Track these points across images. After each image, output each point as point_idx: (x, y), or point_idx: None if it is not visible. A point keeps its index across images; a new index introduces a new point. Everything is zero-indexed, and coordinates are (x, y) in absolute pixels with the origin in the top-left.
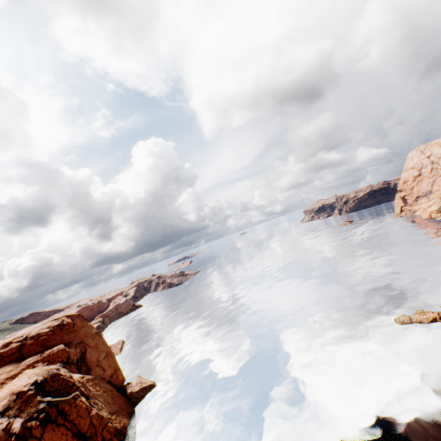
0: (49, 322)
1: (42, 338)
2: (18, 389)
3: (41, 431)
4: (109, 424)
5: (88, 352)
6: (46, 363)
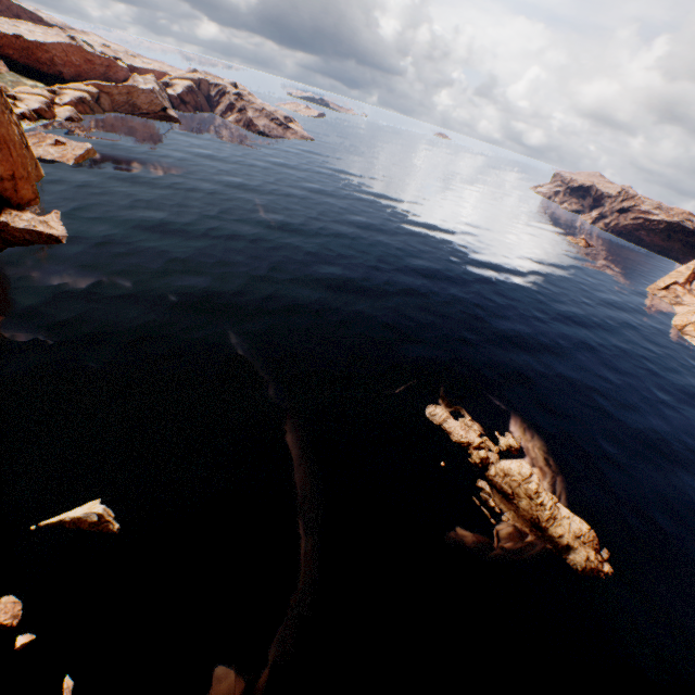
0: None
1: None
2: None
3: None
4: None
5: None
6: None
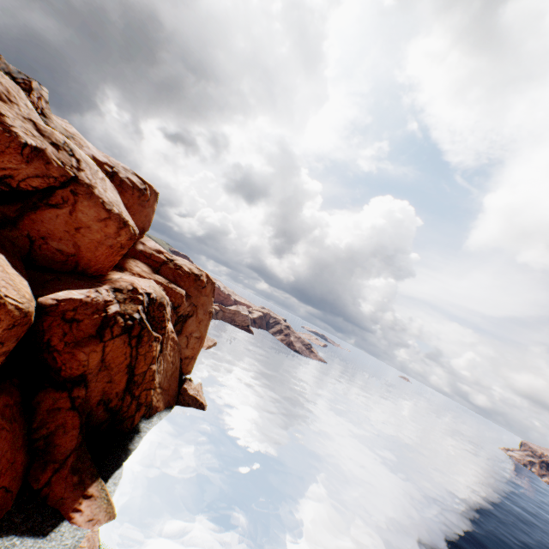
0: (194, 266)
1: (179, 272)
2: (137, 285)
3: (119, 332)
4: (152, 391)
5: (192, 319)
6: (165, 292)
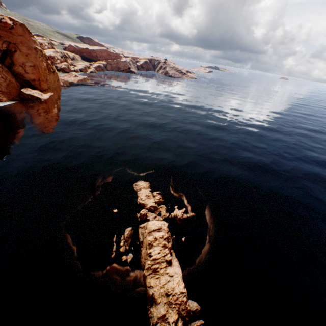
0: None
1: None
2: None
3: None
4: None
5: (17, 54)
6: None
